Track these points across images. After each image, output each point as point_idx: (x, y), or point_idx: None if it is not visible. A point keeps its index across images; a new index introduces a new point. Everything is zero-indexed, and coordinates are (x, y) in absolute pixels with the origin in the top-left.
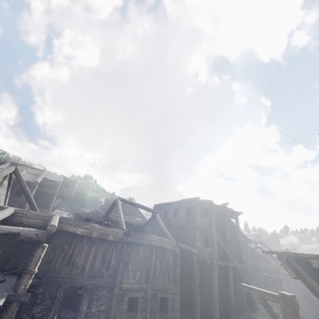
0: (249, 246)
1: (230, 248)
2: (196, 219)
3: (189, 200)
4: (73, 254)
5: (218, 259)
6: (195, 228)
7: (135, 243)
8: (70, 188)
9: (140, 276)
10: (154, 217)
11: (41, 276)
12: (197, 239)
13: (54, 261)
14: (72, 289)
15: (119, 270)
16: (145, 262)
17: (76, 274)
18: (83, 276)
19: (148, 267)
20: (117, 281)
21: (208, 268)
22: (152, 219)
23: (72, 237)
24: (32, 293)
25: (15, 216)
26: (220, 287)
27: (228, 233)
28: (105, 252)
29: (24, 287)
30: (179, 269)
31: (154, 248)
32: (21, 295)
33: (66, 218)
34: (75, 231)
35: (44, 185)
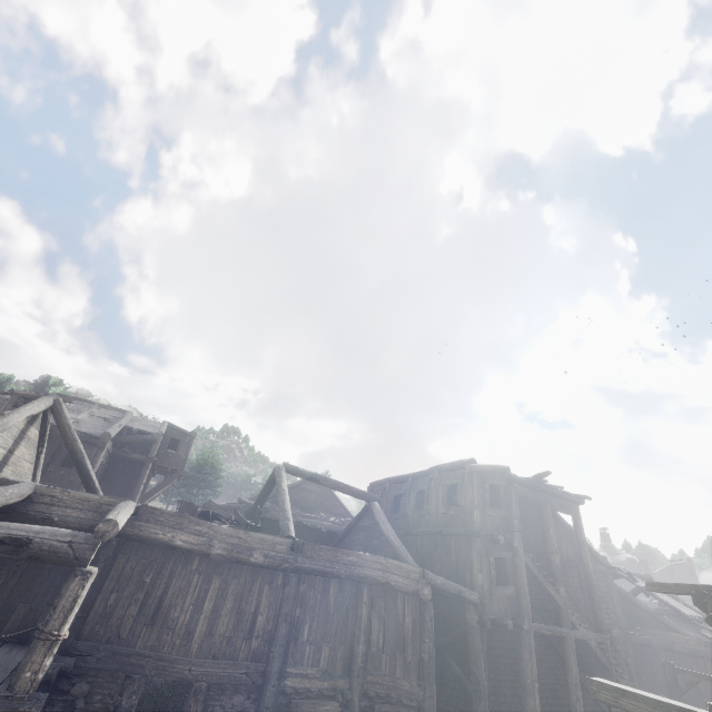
0: (617, 588)
1: (563, 589)
2: (469, 512)
3: (451, 466)
4: (164, 598)
5: (536, 619)
6: (468, 536)
7: (317, 572)
8: (181, 450)
9: (332, 659)
10: (369, 510)
11: (86, 652)
12: (474, 563)
13: (119, 615)
14: (172, 690)
15: (277, 642)
16: (344, 621)
17: (170, 649)
18: (189, 655)
19: (351, 635)
20: (272, 671)
21: (511, 643)
22: (364, 516)
23: (163, 554)
24: (62, 694)
25: (36, 503)
26: (545, 695)
27: (556, 550)
28: (243, 593)
29: (31, 677)
30: (431, 642)
31: (365, 587)
32: (23, 698)
33: (151, 507)
34: (172, 539)
35: (124, 443)
